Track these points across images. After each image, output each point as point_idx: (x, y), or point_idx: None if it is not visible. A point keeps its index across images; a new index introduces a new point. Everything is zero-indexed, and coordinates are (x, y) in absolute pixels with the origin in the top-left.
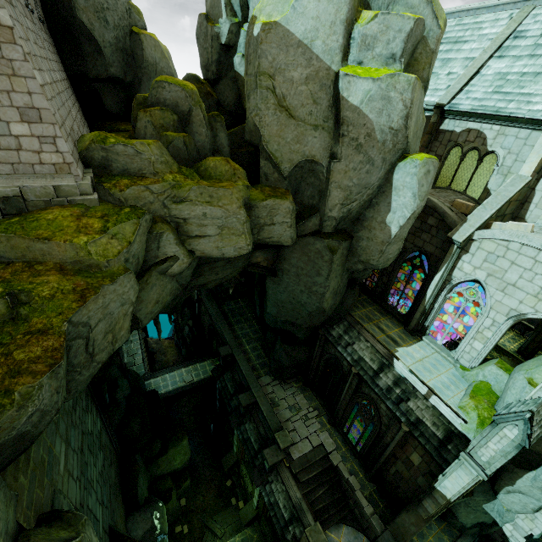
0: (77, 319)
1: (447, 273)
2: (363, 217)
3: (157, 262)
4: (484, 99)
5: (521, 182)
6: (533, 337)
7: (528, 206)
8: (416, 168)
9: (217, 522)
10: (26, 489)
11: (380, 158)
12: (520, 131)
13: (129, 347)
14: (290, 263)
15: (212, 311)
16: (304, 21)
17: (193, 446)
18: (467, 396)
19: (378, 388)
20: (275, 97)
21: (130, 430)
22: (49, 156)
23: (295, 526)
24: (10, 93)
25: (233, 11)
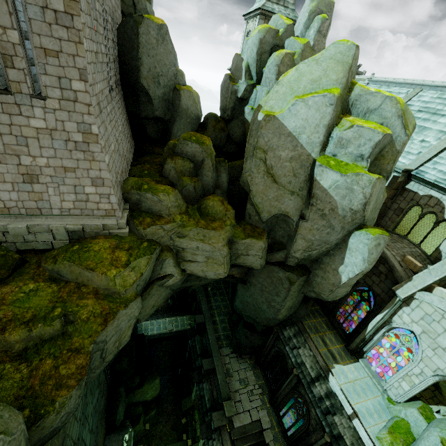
0: (99, 339)
1: (388, 316)
2: (321, 260)
3: (159, 277)
4: None
5: None
6: None
7: None
8: (368, 240)
9: None
10: (50, 443)
11: (340, 226)
12: None
13: None
14: (257, 280)
15: None
16: (295, 120)
17: (163, 381)
18: (386, 430)
19: (311, 394)
20: (265, 166)
21: (120, 367)
22: (104, 205)
23: None
24: (89, 170)
25: (250, 76)
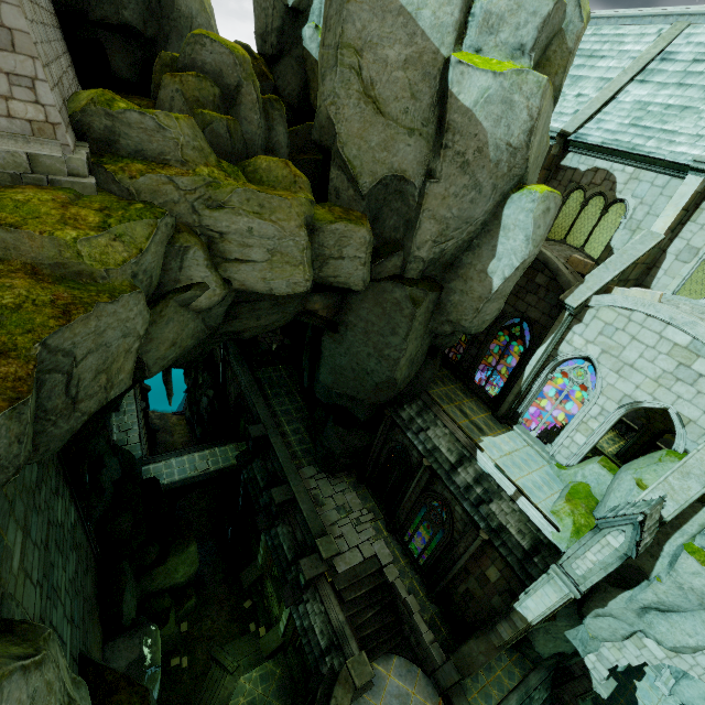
0: (55, 343)
1: (553, 346)
2: (459, 262)
3: (178, 288)
4: (619, 132)
5: (652, 240)
6: (635, 439)
7: (655, 272)
8: (533, 203)
9: (228, 654)
10: None
11: (490, 185)
12: (657, 177)
13: (121, 420)
14: (357, 316)
15: (242, 378)
16: None
17: (202, 556)
18: (563, 499)
19: (454, 485)
20: (361, 82)
21: (117, 528)
22: (23, 107)
23: (334, 656)
24: None
25: None
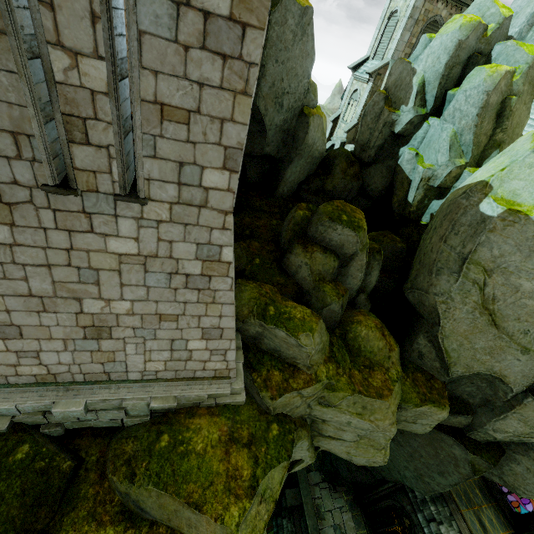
0: None
1: None
2: (533, 446)
3: None
4: None
5: None
6: None
7: None
8: None
9: None
10: None
11: None
12: None
13: None
14: (407, 441)
15: None
16: None
17: None
18: None
19: None
20: (481, 295)
21: None
22: (214, 363)
23: None
24: (201, 316)
25: (423, 100)
